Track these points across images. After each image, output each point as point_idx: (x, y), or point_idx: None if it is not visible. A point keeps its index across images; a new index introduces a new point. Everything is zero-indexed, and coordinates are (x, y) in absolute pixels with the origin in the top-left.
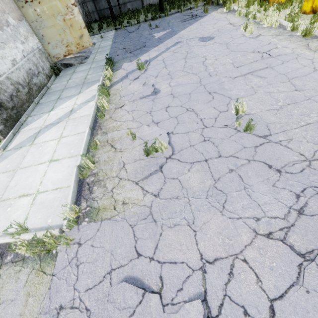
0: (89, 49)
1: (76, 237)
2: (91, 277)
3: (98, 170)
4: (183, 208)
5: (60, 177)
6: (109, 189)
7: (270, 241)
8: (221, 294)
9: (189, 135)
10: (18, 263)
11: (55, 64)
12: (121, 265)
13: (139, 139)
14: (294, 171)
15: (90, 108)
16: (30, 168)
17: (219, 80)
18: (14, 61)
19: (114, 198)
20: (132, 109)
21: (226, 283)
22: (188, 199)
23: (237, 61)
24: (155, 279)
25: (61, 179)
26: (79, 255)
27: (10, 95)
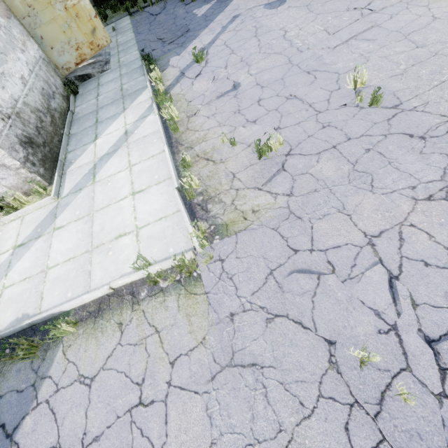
0: (104, 50)
1: (214, 255)
2: (252, 283)
3: (204, 188)
4: (327, 199)
5: (158, 207)
6: (227, 203)
7: (432, 203)
8: (397, 257)
9: (301, 126)
10: (157, 295)
11: (66, 79)
12: (280, 264)
13: (240, 144)
14: (439, 134)
15: (151, 124)
16: (109, 207)
17: (315, 55)
18: (23, 80)
19: (239, 209)
20: (213, 113)
21: (399, 248)
22: (328, 189)
23: (330, 26)
24: (323, 265)
25: (160, 208)
26: (227, 269)
27: (35, 127)
